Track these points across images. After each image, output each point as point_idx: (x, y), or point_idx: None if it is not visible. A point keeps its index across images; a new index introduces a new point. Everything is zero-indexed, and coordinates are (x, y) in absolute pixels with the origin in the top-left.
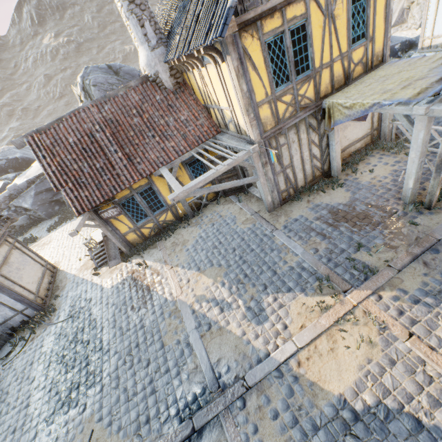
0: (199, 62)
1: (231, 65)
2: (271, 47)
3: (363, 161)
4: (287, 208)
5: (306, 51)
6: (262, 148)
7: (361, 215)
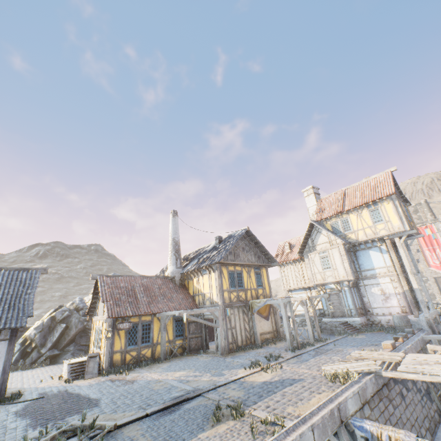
0: (201, 273)
1: (217, 273)
2: (230, 274)
3: (271, 343)
4: (232, 353)
5: (242, 281)
6: (223, 310)
7: (271, 352)
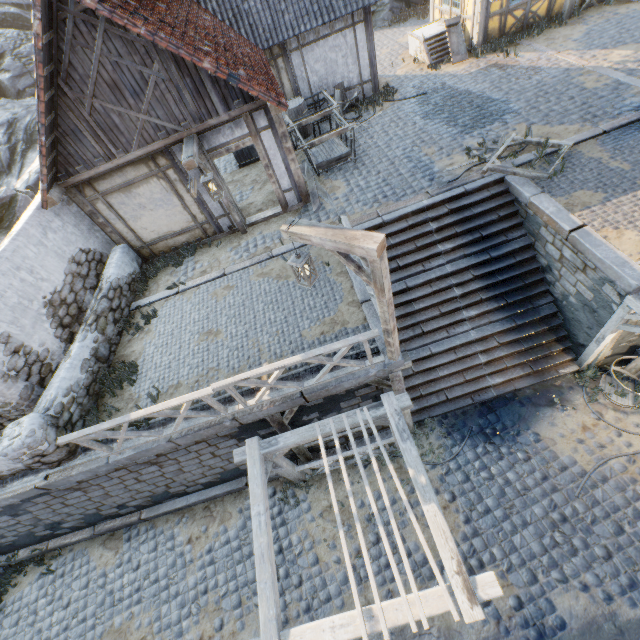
0: None
1: None
2: None
3: None
4: None
5: None
6: None
7: None
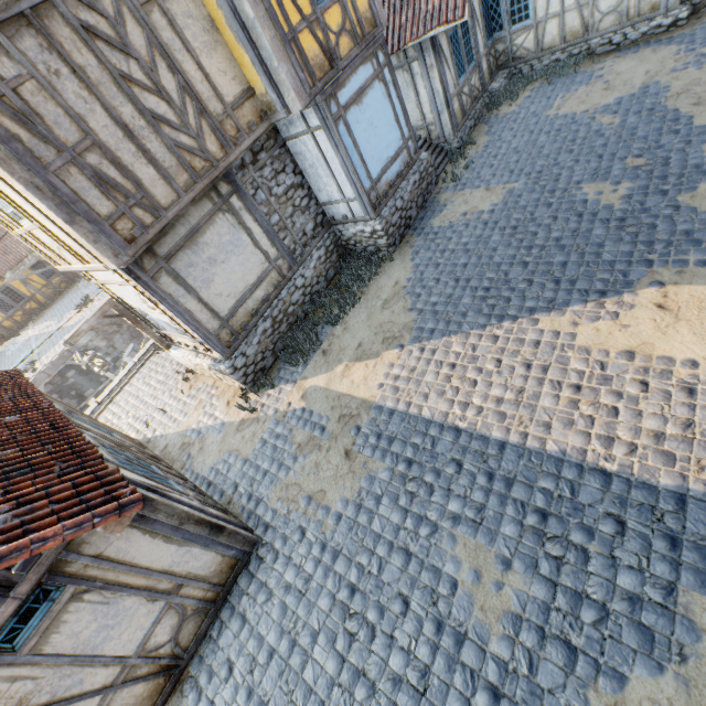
0: None
1: None
2: None
3: None
4: None
5: None
6: None
7: None
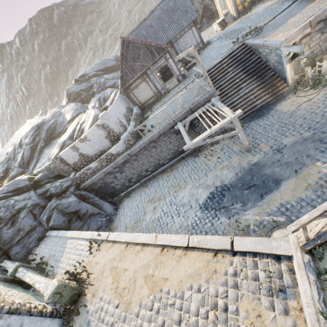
0: None
1: None
2: None
3: None
4: None
5: None
6: None
7: None
